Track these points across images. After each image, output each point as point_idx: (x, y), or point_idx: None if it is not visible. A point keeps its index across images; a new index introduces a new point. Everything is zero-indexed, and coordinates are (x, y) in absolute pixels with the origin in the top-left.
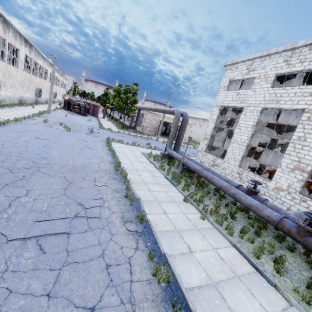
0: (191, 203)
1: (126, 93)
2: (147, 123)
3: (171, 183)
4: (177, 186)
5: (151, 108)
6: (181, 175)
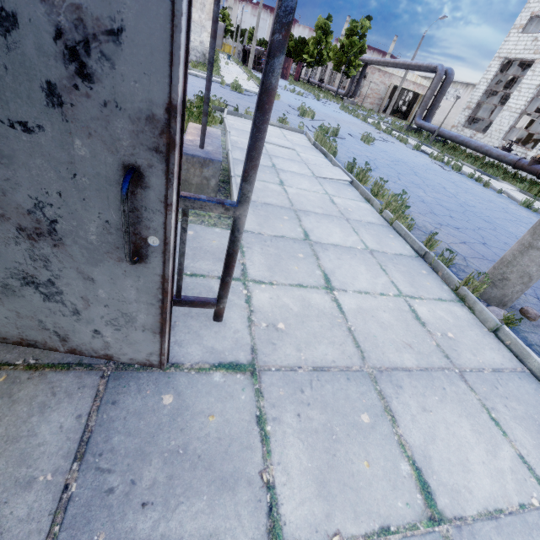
0: (446, 155)
1: (349, 36)
2: (370, 89)
3: (425, 146)
4: (432, 147)
5: (396, 63)
6: (433, 142)
